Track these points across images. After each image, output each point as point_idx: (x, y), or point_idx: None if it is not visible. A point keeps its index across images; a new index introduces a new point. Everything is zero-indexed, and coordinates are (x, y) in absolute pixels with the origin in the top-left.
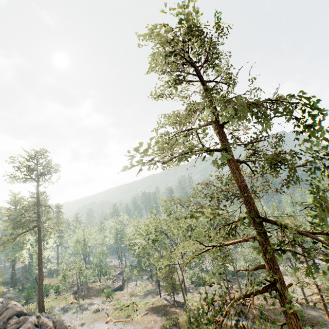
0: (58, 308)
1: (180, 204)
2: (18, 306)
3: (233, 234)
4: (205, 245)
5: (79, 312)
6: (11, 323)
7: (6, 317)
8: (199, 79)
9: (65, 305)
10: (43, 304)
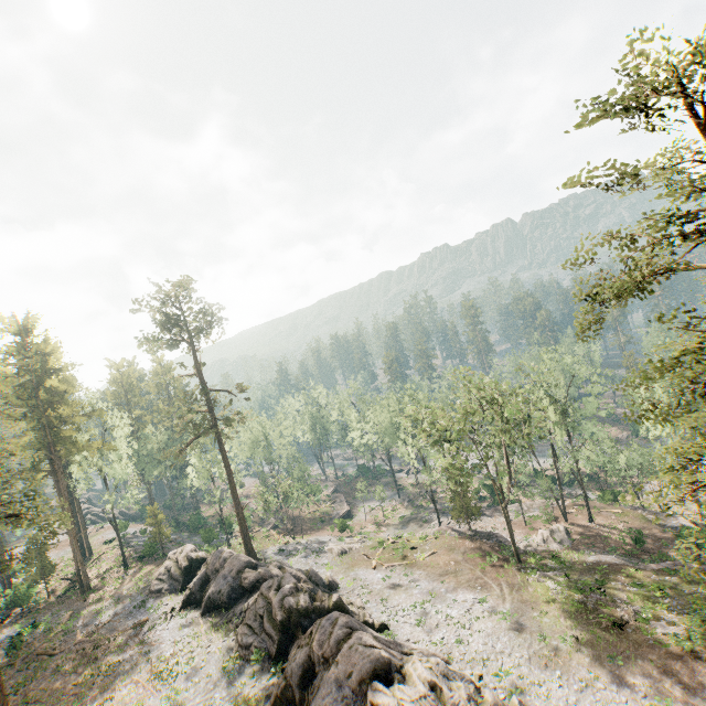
0: (272, 552)
1: None
2: (240, 555)
3: None
4: None
5: (314, 557)
6: (249, 579)
7: (233, 571)
8: None
9: (277, 546)
10: (253, 548)
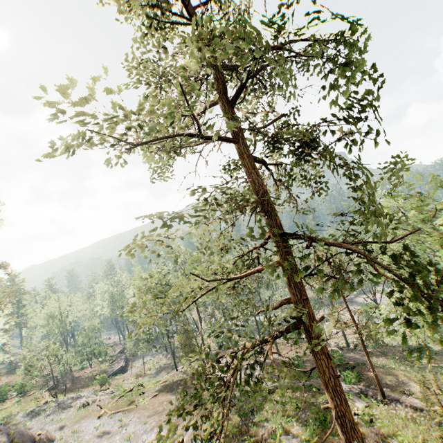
0: (23, 413)
1: (158, 218)
2: None
3: (250, 265)
4: (205, 281)
5: (57, 413)
6: None
7: None
8: (190, 23)
9: (34, 407)
10: None
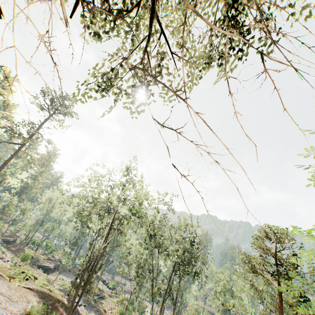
0: None
1: None
2: None
3: None
4: None
5: None
6: None
7: None
8: None
9: None
10: None
